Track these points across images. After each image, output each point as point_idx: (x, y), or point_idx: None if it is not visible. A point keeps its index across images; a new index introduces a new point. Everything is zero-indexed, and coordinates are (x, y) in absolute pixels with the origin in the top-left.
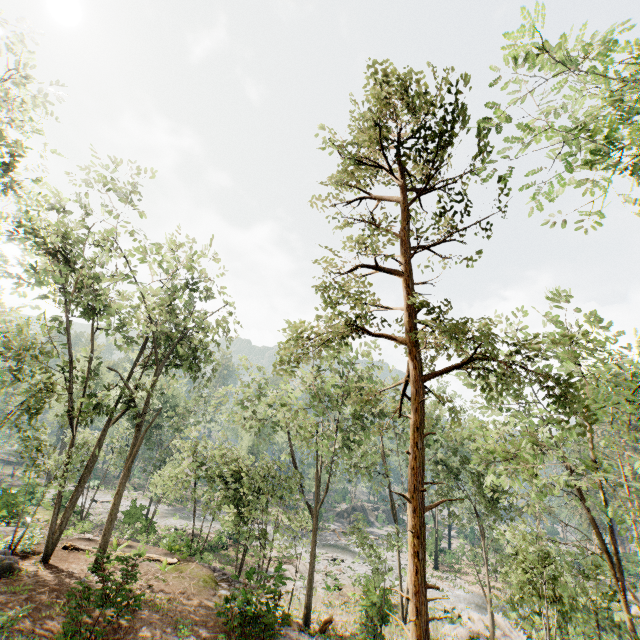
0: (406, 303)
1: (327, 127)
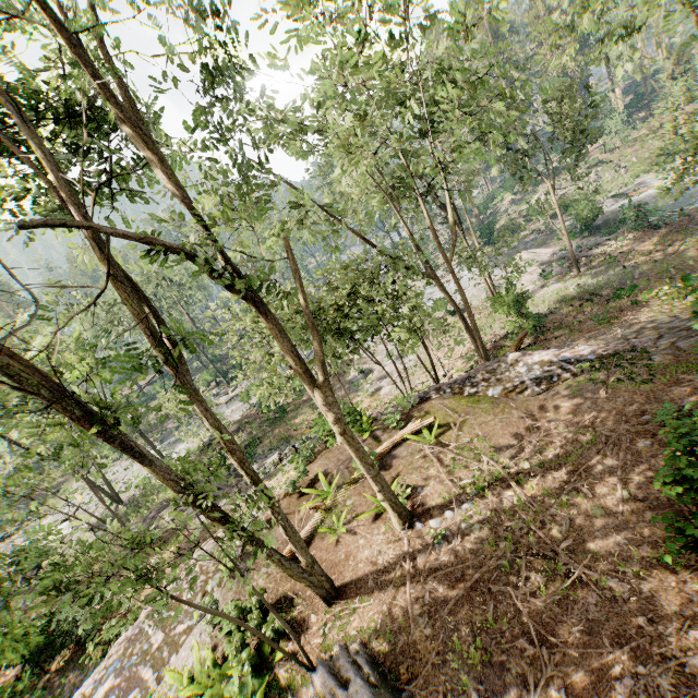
0: None
1: None
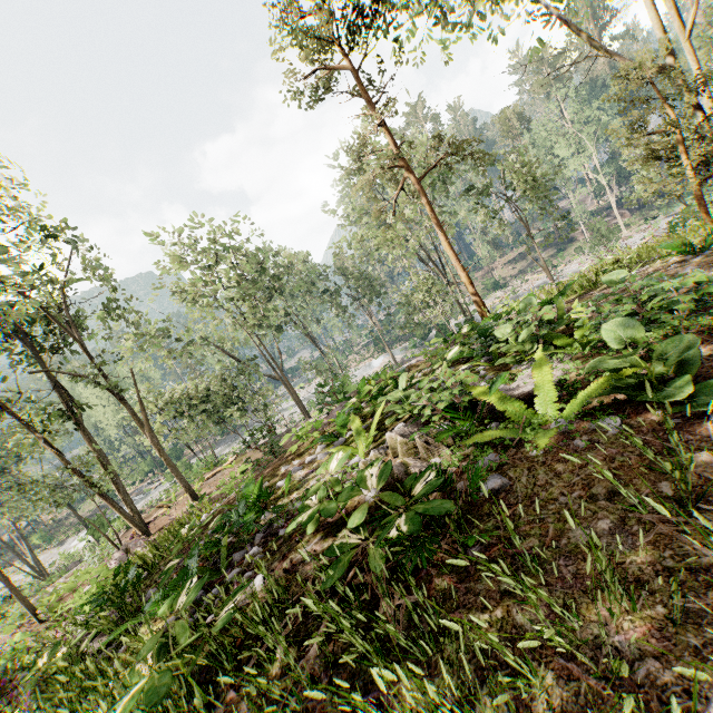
0: (392, 144)
1: (295, 10)
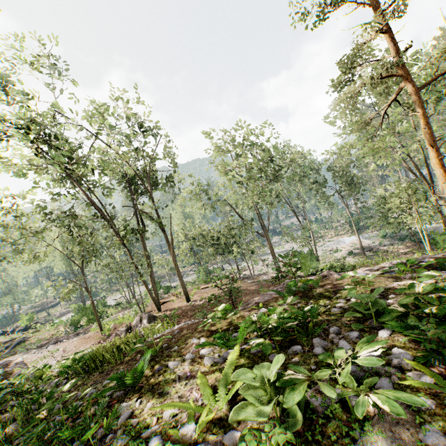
0: (394, 51)
1: None
